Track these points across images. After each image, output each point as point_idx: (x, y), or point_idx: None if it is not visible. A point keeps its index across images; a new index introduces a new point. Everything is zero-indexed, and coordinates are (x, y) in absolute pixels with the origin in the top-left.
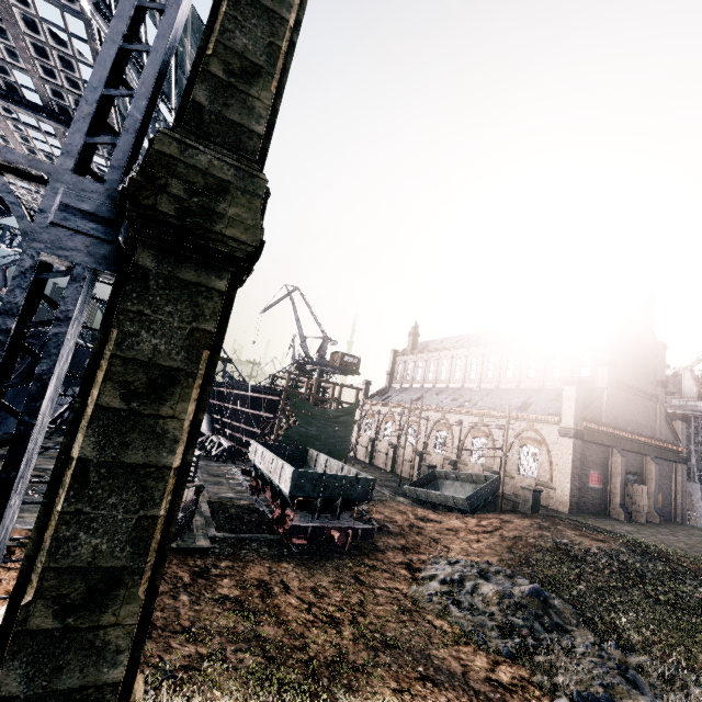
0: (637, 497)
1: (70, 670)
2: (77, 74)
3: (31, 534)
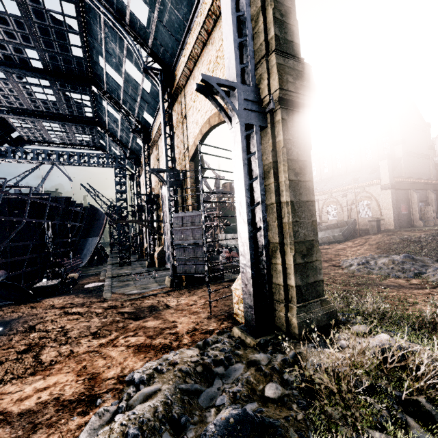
0: (427, 213)
1: (310, 276)
2: (66, 41)
3: (278, 235)
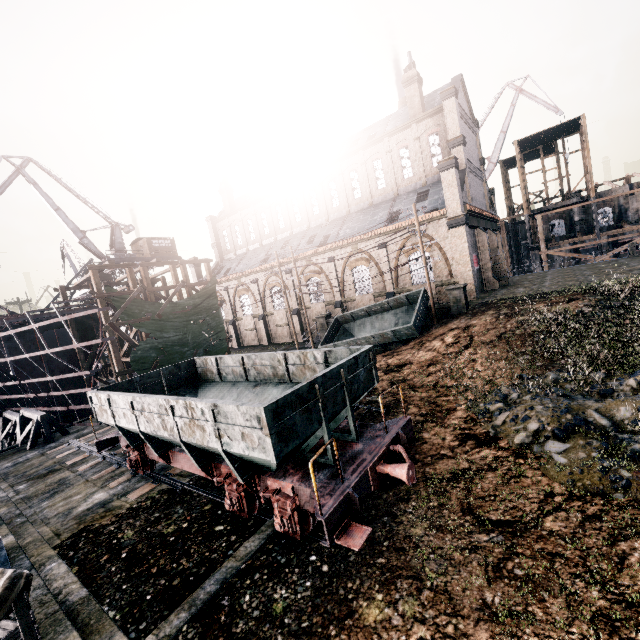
0: (498, 266)
1: None
2: None
3: None
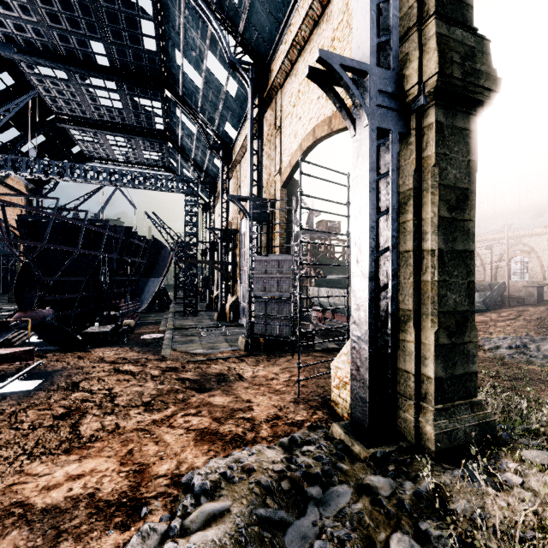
0: None
1: (458, 365)
2: (138, 30)
3: (412, 299)
